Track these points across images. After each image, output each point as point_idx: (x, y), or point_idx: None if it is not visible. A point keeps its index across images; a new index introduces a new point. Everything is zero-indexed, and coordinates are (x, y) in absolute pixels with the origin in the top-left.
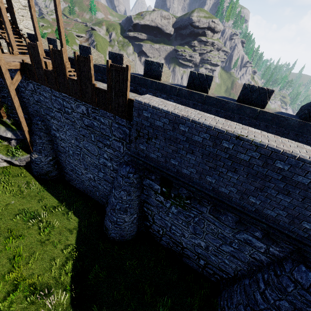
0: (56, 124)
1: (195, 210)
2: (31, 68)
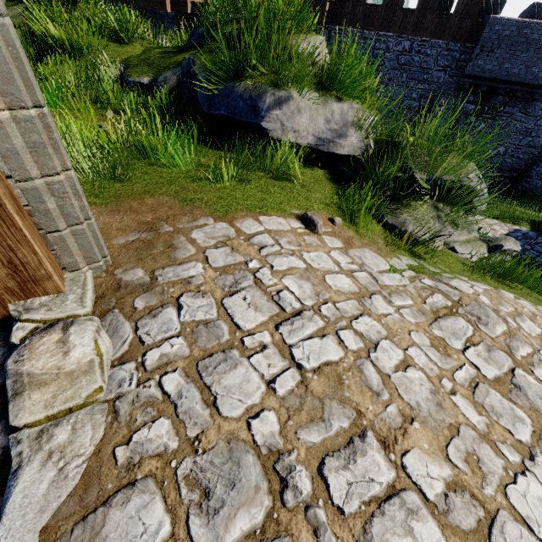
0: None
1: (505, 115)
2: (340, 9)
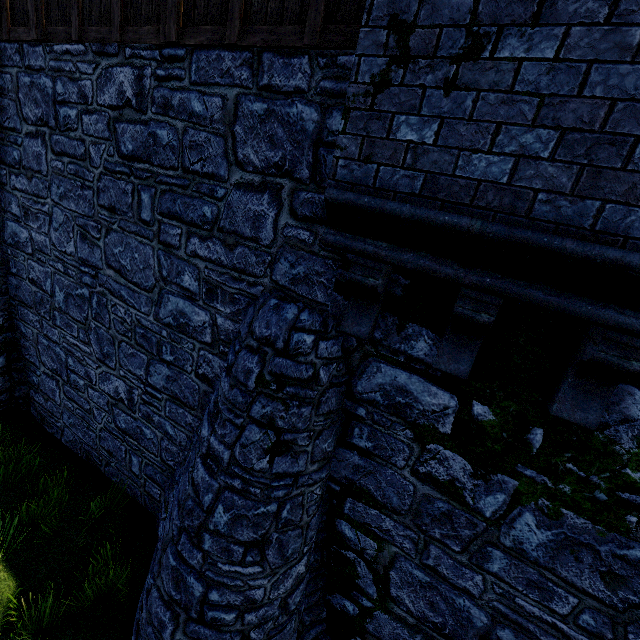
0: (24, 190)
1: None
2: None
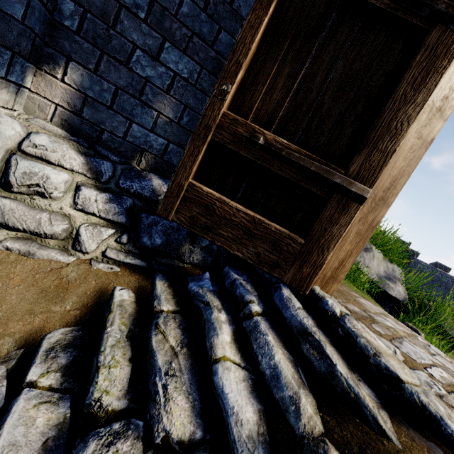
0: None
1: None
2: None
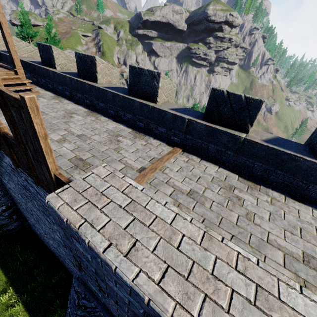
0: None
1: None
2: None
